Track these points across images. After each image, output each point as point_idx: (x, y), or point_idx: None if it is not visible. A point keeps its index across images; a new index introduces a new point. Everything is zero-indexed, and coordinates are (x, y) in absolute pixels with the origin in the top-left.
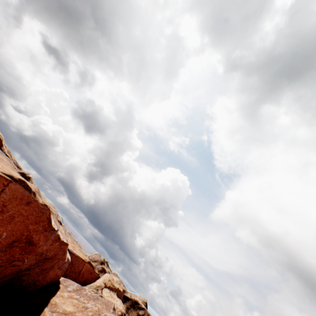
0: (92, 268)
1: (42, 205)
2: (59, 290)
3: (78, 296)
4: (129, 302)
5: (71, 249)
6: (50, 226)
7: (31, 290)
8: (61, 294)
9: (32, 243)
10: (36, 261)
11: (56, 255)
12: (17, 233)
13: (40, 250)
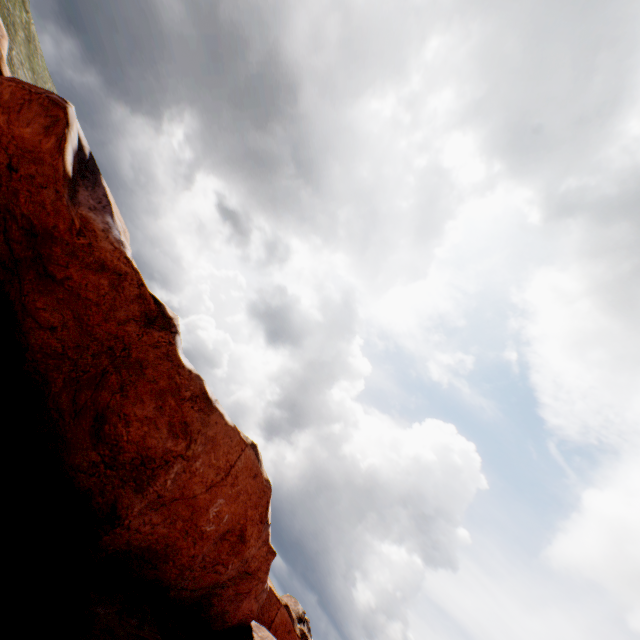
0: (290, 621)
1: (265, 480)
2: None
3: None
4: None
5: None
6: (266, 515)
7: (217, 627)
8: None
9: (243, 539)
10: (235, 573)
11: (258, 569)
12: (236, 519)
13: (247, 553)
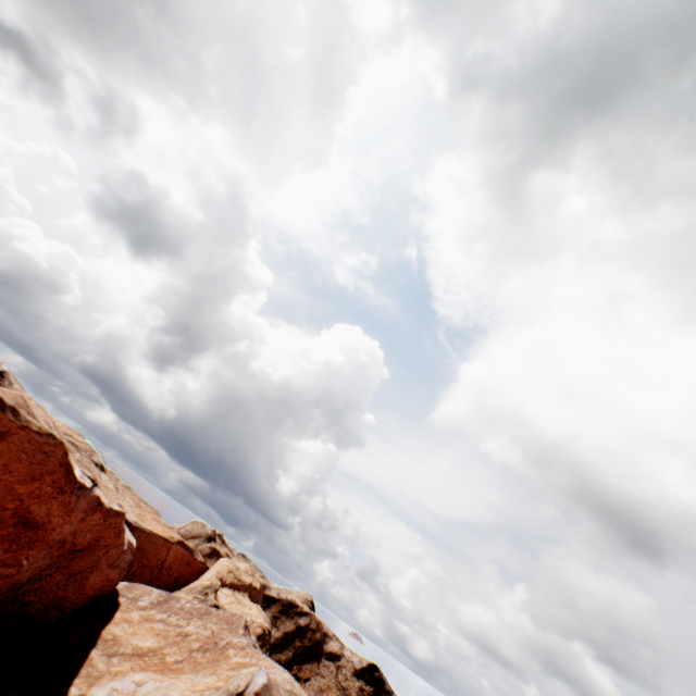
0: (188, 554)
1: (40, 435)
2: (120, 610)
3: (165, 615)
4: (276, 606)
5: (136, 520)
6: (71, 481)
7: (52, 619)
8: (126, 617)
9: (32, 525)
10: (51, 560)
11: (99, 539)
12: None
13: (56, 535)
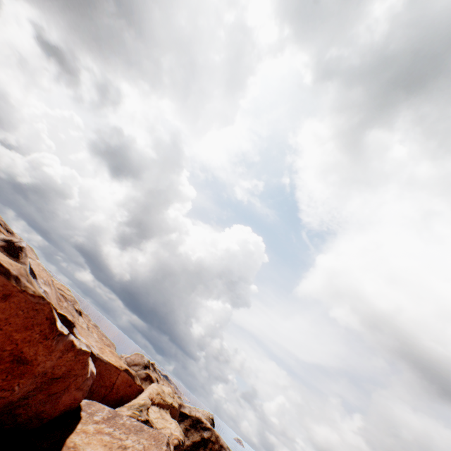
0: (131, 379)
1: (34, 297)
2: (81, 422)
3: (111, 429)
4: (188, 421)
5: (98, 353)
6: (53, 330)
7: (33, 426)
8: (84, 428)
9: (23, 361)
10: (36, 385)
11: (71, 370)
12: None
13: (40, 368)
